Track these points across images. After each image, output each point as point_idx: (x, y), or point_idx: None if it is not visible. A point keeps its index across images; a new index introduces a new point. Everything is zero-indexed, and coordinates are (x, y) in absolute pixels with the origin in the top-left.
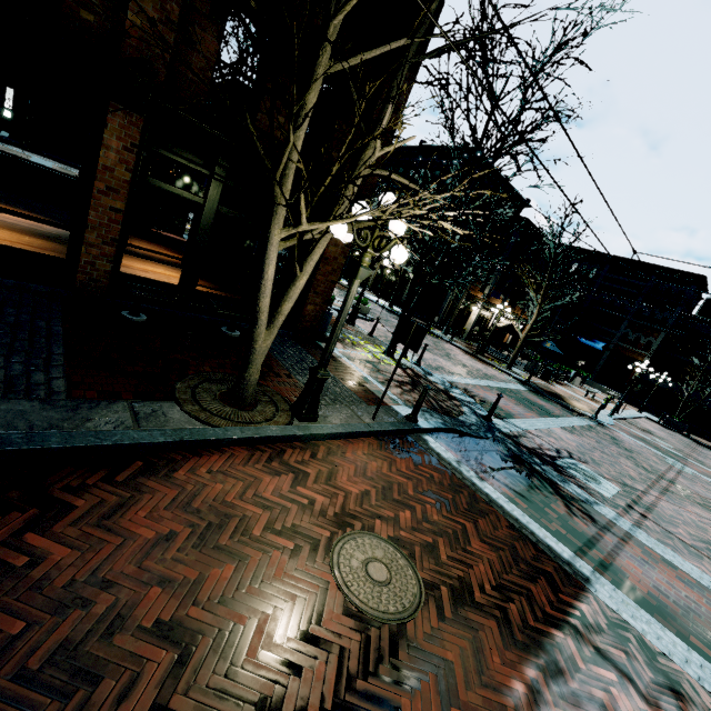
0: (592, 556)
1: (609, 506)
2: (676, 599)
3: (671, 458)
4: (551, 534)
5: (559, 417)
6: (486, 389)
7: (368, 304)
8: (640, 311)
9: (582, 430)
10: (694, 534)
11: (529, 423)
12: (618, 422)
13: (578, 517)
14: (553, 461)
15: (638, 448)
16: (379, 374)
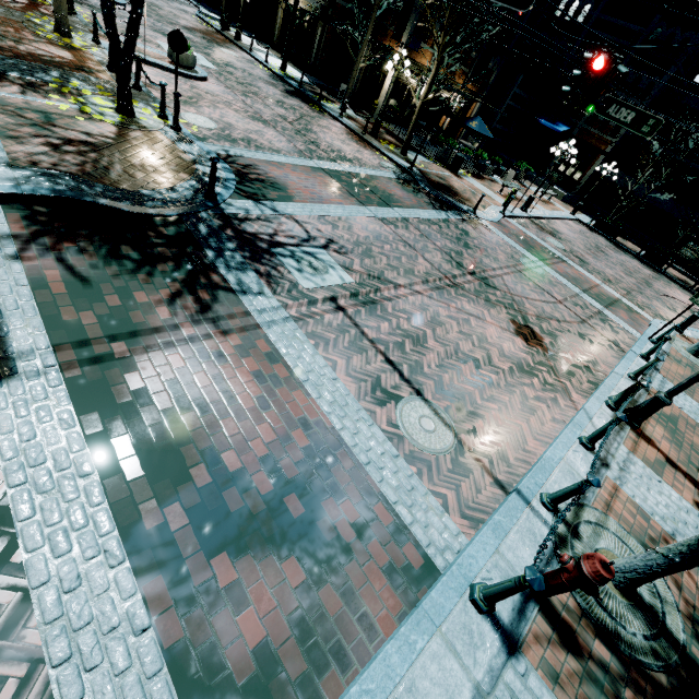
0: (97, 349)
1: (285, 297)
2: (191, 395)
3: (536, 257)
4: (45, 324)
5: (400, 207)
6: (300, 169)
7: (189, 50)
8: (624, 77)
9: (419, 223)
10: (406, 329)
11: (312, 209)
12: (512, 220)
13: (173, 306)
14: (269, 248)
15: (493, 245)
16: (32, 128)
